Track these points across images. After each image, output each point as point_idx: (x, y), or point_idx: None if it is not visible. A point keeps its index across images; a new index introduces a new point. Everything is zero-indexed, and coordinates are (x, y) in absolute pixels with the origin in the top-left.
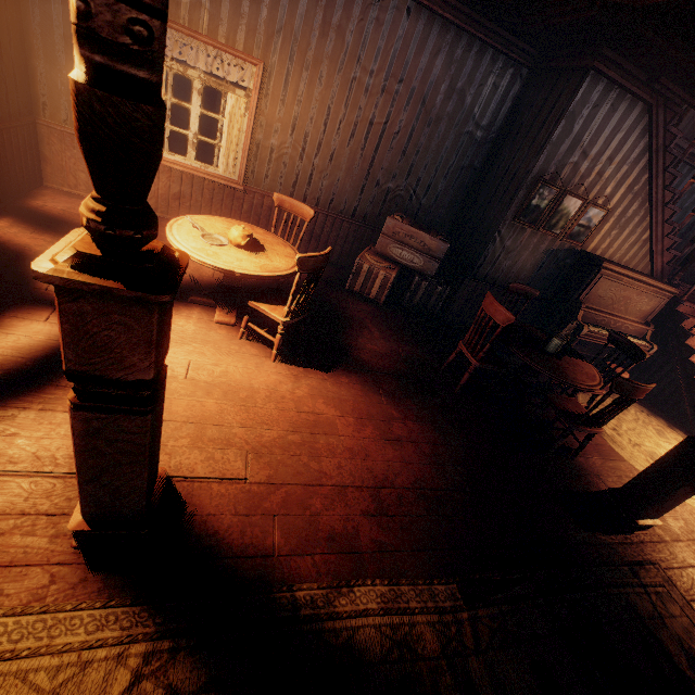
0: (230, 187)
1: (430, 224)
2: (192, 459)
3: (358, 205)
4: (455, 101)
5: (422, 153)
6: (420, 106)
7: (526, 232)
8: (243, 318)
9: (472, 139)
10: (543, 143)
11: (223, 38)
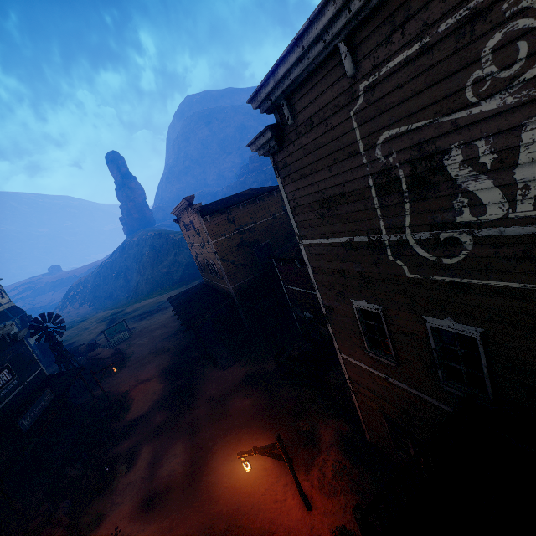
0: None
1: None
2: None
3: None
4: None
5: None
6: None
7: None
8: None
9: None
10: None
11: None
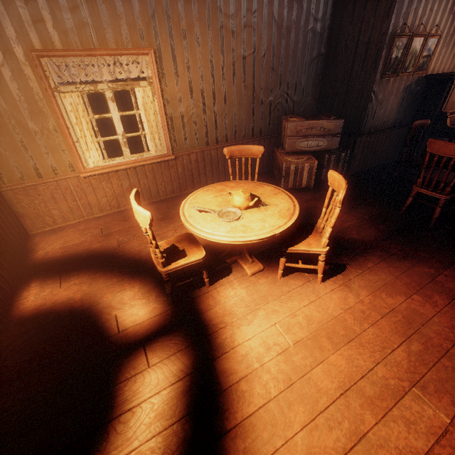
0: (164, 161)
1: (303, 112)
2: (401, 437)
3: (254, 125)
4: (296, 8)
5: (285, 62)
6: (273, 25)
7: (390, 82)
8: (280, 263)
9: (315, 33)
10: (389, 5)
11: (112, 44)
